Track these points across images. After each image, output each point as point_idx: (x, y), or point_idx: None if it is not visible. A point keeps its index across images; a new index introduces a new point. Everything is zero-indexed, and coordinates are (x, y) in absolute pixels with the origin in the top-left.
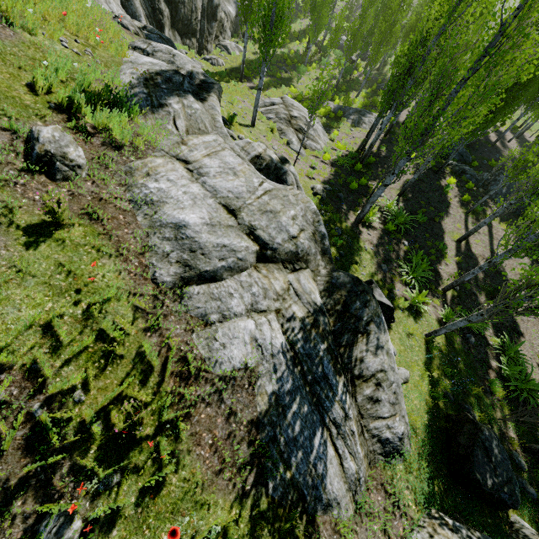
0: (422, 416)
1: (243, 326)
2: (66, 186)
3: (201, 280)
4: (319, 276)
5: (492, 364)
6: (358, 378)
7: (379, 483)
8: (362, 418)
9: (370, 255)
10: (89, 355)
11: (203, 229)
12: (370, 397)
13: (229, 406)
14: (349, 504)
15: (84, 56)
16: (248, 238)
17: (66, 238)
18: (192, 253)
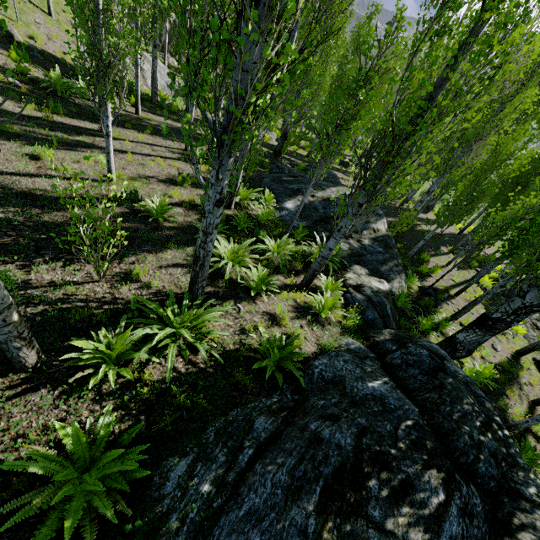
0: None
1: None
2: None
3: None
4: None
5: None
6: None
7: None
8: None
9: None
10: None
11: None
12: None
13: None
14: None
15: None
16: None
17: None
18: None
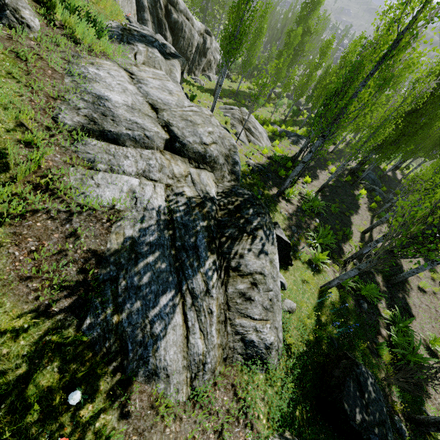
0: (300, 345)
1: (126, 179)
2: (8, 31)
3: (103, 137)
4: (222, 184)
5: (382, 331)
6: (234, 270)
7: (230, 383)
8: (229, 309)
9: (283, 217)
10: None
11: (122, 107)
12: (242, 292)
13: (75, 228)
14: (182, 385)
15: None
16: (161, 129)
17: None
18: (103, 116)
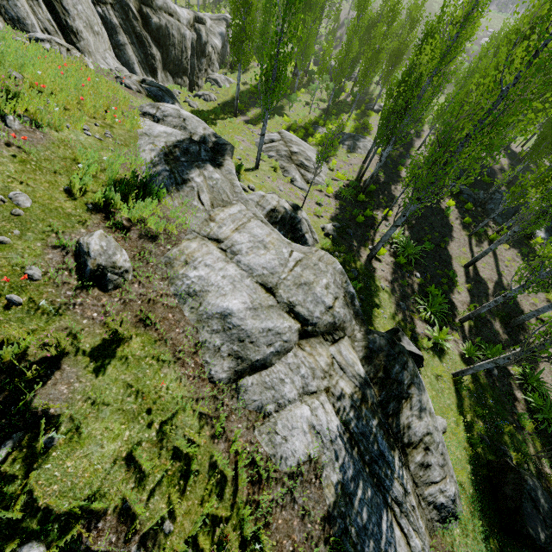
0: (465, 467)
1: (300, 414)
2: (118, 295)
3: (253, 369)
4: (356, 341)
5: (517, 395)
6: (408, 446)
7: None
8: (417, 486)
9: (387, 294)
10: (169, 479)
11: (247, 315)
12: (421, 463)
13: (301, 505)
14: None
15: (105, 139)
16: (288, 317)
17: (128, 354)
18: (241, 343)
